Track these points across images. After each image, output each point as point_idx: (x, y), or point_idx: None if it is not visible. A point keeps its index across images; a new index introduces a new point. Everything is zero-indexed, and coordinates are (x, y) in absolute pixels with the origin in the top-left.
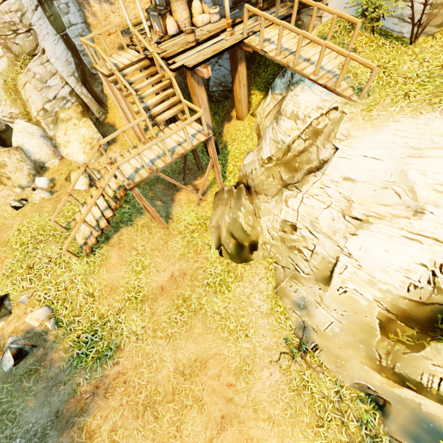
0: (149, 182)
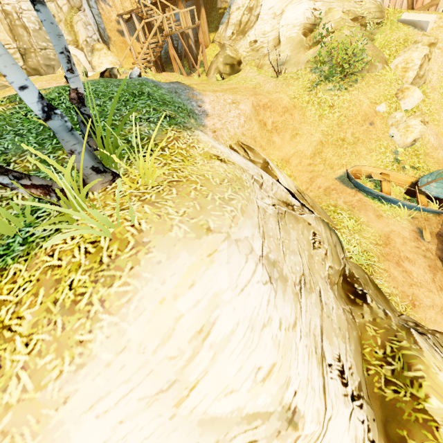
0: None
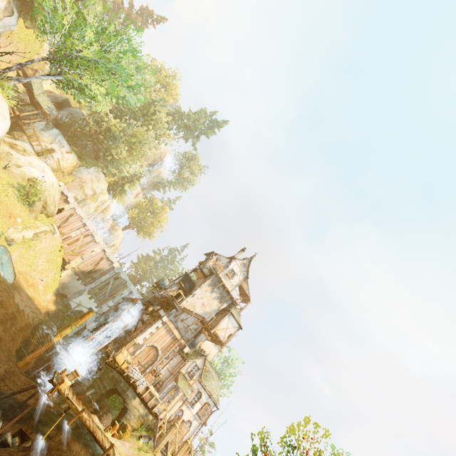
0: None
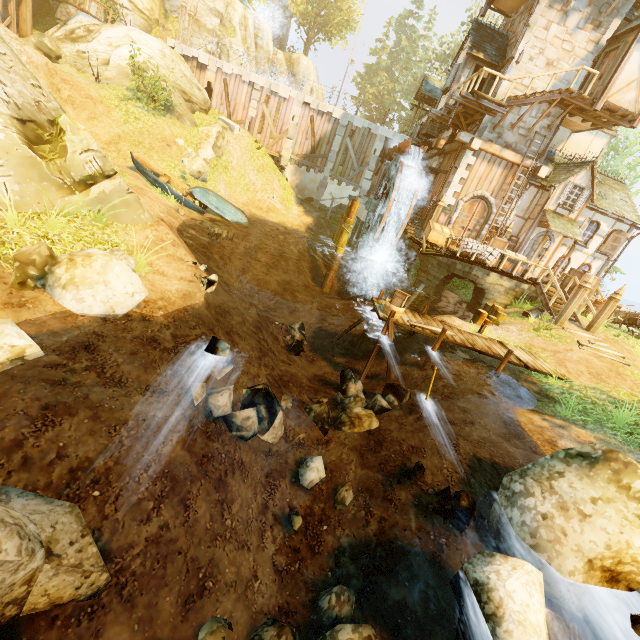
0: None
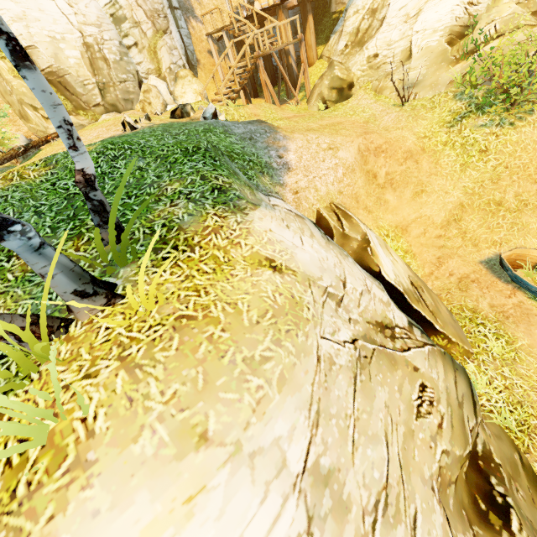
0: None
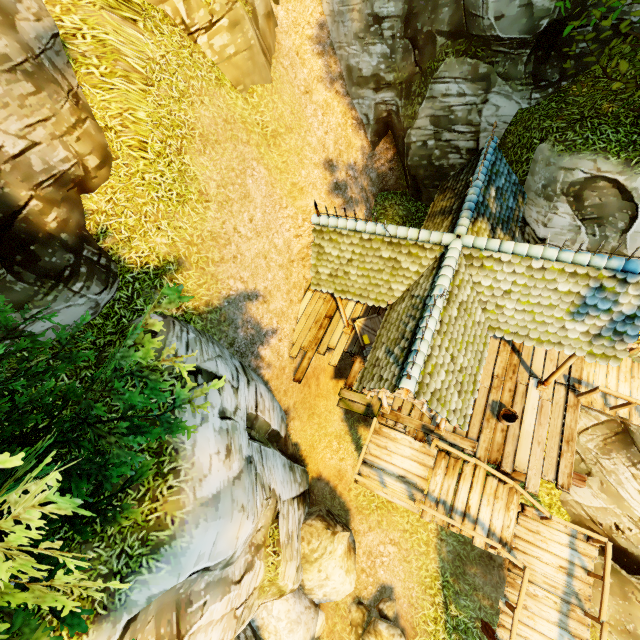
0: (453, 569)
